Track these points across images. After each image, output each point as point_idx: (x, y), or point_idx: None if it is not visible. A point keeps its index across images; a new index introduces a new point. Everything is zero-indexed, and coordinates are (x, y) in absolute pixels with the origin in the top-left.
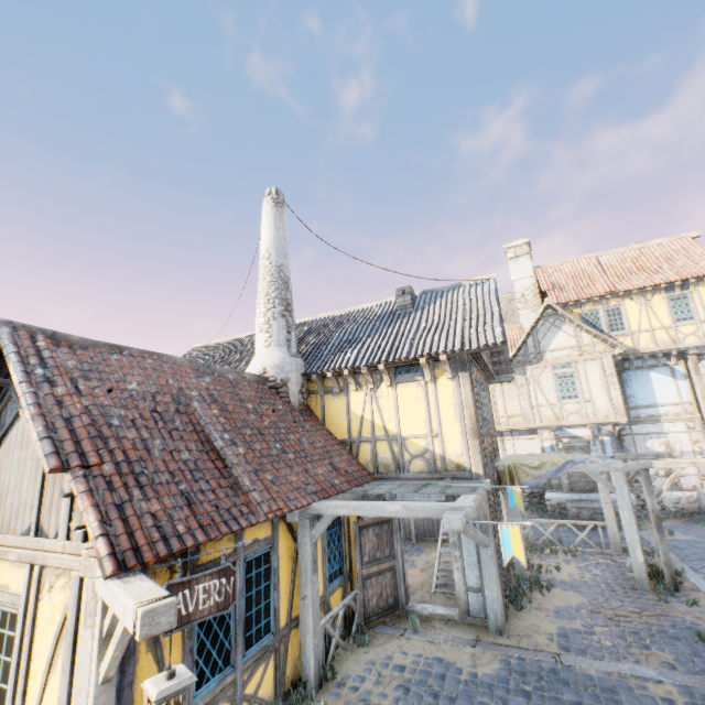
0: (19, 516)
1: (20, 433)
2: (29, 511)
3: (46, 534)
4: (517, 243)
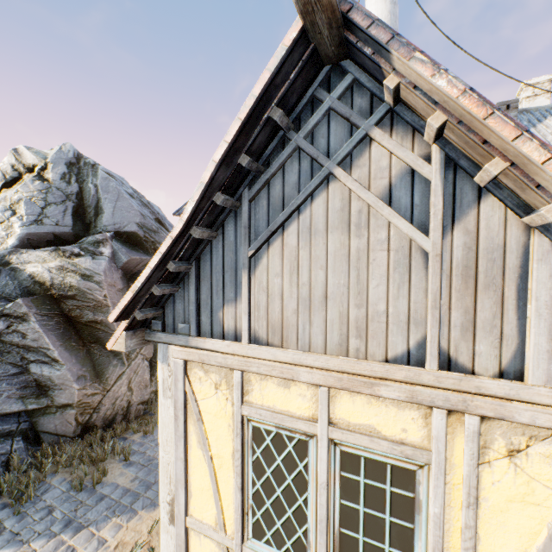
0: (368, 333)
1: (334, 209)
2: (397, 329)
3: (466, 369)
4: (539, 80)
